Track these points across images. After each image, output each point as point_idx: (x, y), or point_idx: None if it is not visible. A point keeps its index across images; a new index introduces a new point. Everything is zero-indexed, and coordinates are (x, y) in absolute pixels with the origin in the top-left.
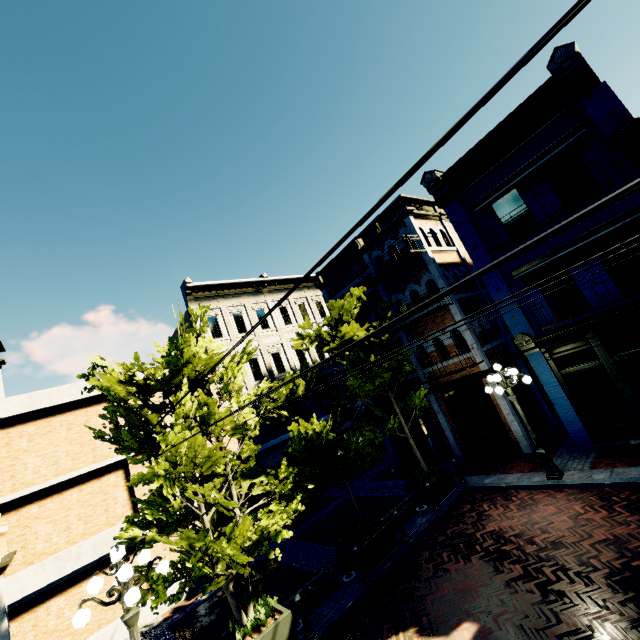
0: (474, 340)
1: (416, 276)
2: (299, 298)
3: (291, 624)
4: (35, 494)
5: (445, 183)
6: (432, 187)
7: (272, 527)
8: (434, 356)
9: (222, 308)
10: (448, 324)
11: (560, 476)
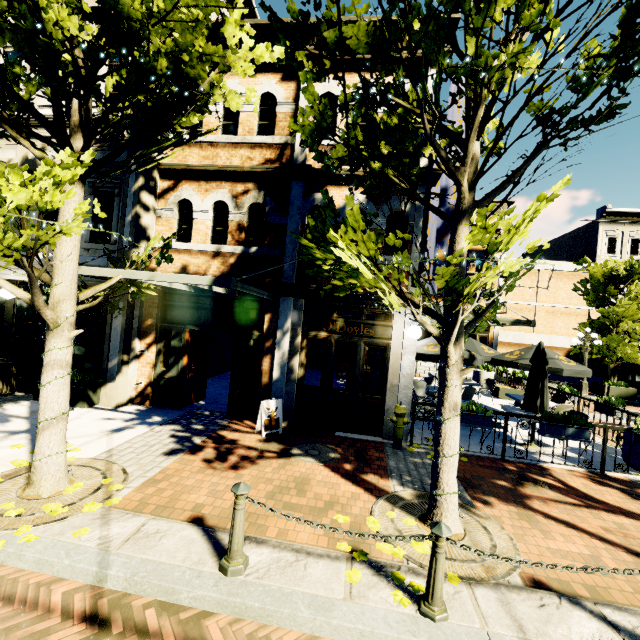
0: None
1: None
2: None
3: (635, 393)
4: None
5: None
6: None
7: None
8: None
9: (624, 232)
10: None
11: None
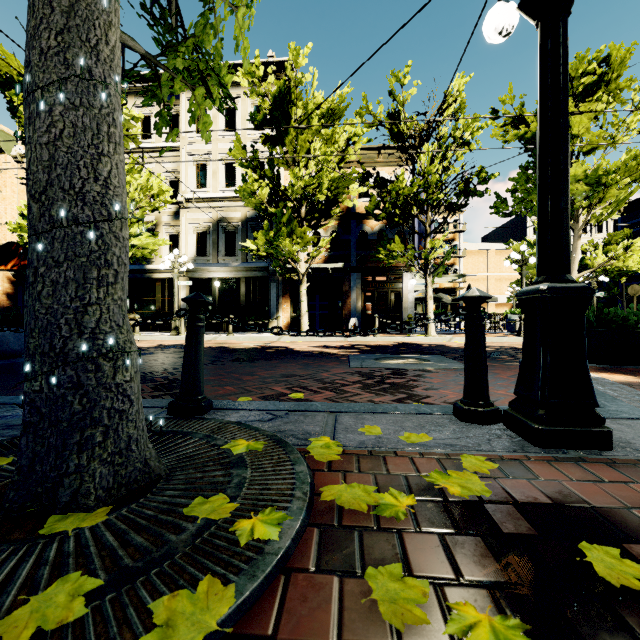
0: None
1: None
2: None
3: None
4: None
5: None
6: None
7: None
8: None
9: None
10: None
11: None
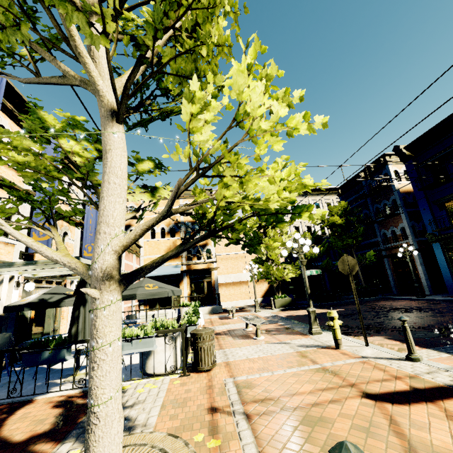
0: (410, 233)
1: (387, 196)
2: (328, 199)
3: (290, 301)
4: (220, 256)
5: (405, 151)
6: (397, 153)
7: (289, 273)
8: (390, 239)
9: None
10: (399, 223)
11: (421, 296)
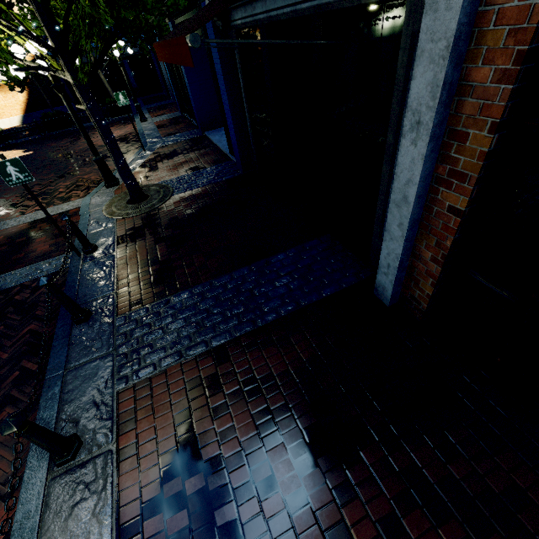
0: None
1: None
2: None
3: None
4: None
5: None
6: None
7: None
8: None
9: None
10: None
11: (141, 121)
